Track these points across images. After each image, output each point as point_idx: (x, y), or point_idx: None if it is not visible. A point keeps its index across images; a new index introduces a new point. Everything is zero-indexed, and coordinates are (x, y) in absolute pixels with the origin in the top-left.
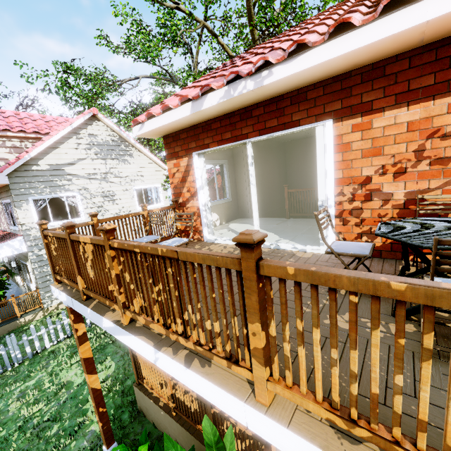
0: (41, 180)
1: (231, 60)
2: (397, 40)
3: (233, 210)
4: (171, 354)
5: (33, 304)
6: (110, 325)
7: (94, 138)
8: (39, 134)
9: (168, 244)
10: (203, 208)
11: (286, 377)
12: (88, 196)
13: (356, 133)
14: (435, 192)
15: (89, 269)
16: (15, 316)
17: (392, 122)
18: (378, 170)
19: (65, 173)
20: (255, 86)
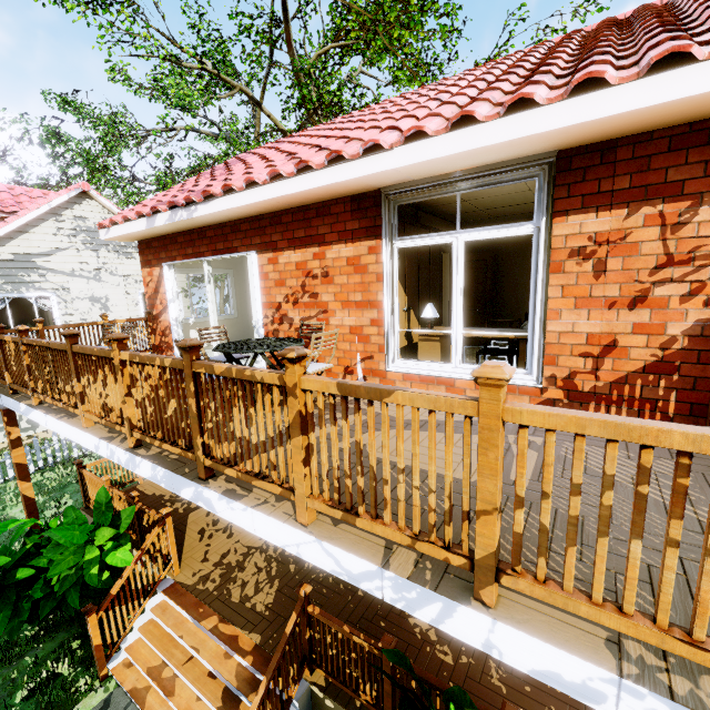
0: None
1: (226, 163)
2: (267, 204)
3: (240, 328)
4: (54, 415)
5: None
6: (25, 407)
7: (83, 222)
8: (2, 213)
9: None
10: (173, 323)
11: (89, 407)
12: (69, 298)
13: (271, 266)
14: (314, 320)
15: (13, 365)
16: None
17: (288, 261)
18: (285, 299)
19: (37, 266)
20: (188, 216)
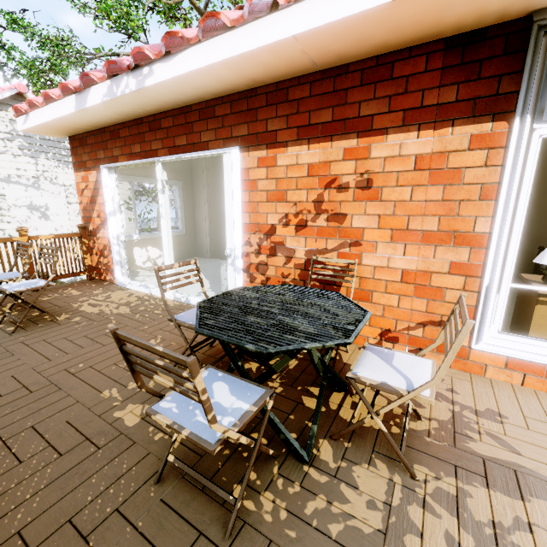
0: None
1: None
2: (279, 56)
3: (188, 246)
4: None
5: None
6: None
7: None
8: None
9: (9, 287)
10: (114, 242)
11: None
12: (4, 205)
13: (262, 169)
14: (331, 254)
15: None
16: None
17: (294, 162)
18: (282, 219)
19: None
20: (137, 86)
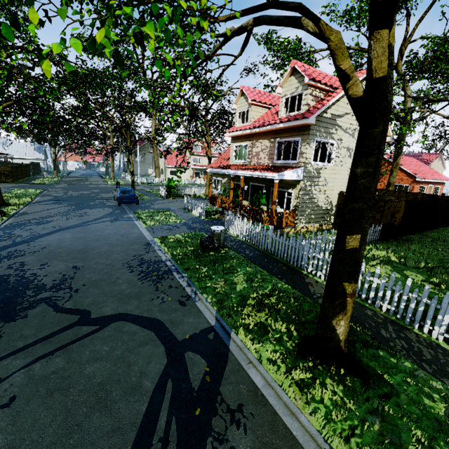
0: (323, 126)
1: None
2: None
3: None
4: None
5: (279, 222)
6: None
7: None
8: (330, 88)
9: None
10: None
11: None
12: (340, 146)
13: None
14: None
15: None
16: (282, 225)
17: None
18: None
19: (336, 123)
20: None
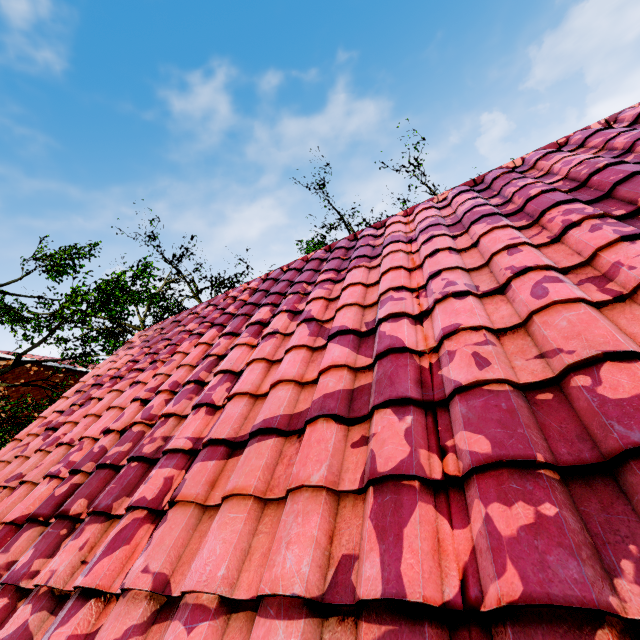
0: None
1: None
2: None
3: None
4: None
5: None
6: None
7: None
8: None
9: None
10: None
11: None
12: None
13: None
14: None
15: None
16: None
17: None
18: None
19: None
20: None
